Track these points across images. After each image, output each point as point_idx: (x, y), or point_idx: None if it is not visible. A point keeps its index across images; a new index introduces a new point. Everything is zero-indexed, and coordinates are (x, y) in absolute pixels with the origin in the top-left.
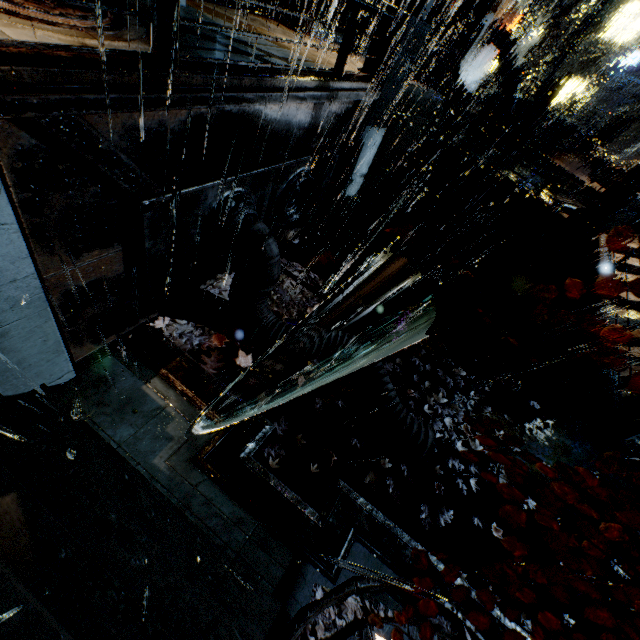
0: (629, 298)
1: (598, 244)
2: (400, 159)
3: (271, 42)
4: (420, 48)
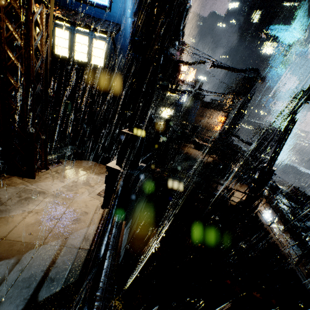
0: (274, 227)
1: (260, 219)
2: (140, 212)
3: (3, 258)
4: (141, 177)
